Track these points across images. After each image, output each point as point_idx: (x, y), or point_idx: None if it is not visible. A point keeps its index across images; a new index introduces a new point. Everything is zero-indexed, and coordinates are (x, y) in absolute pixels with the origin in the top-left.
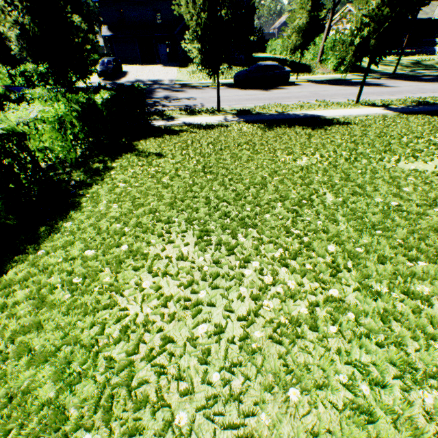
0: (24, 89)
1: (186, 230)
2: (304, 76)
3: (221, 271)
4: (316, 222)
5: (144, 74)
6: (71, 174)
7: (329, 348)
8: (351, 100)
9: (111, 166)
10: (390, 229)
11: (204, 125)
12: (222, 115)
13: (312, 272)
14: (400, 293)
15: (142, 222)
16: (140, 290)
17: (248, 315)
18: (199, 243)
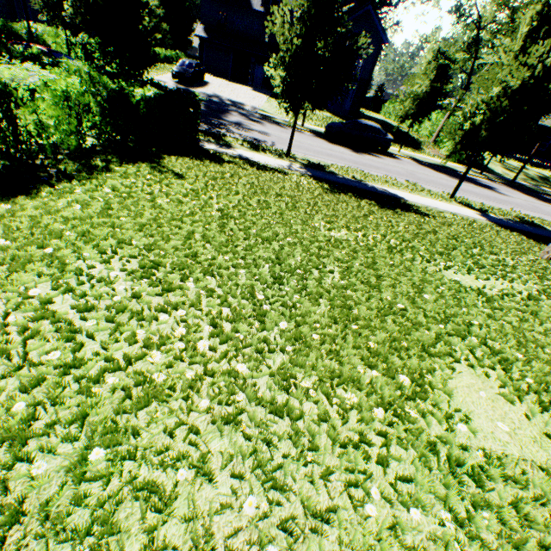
0: (64, 57)
1: (136, 256)
2: (409, 151)
3: (138, 308)
4: (292, 295)
5: (226, 92)
6: (60, 161)
7: (182, 421)
8: (447, 192)
9: (113, 169)
10: (371, 329)
11: (261, 165)
12: (289, 161)
13: (240, 341)
14: (324, 394)
15: (93, 231)
16: (24, 297)
17: (125, 361)
18: (137, 272)
